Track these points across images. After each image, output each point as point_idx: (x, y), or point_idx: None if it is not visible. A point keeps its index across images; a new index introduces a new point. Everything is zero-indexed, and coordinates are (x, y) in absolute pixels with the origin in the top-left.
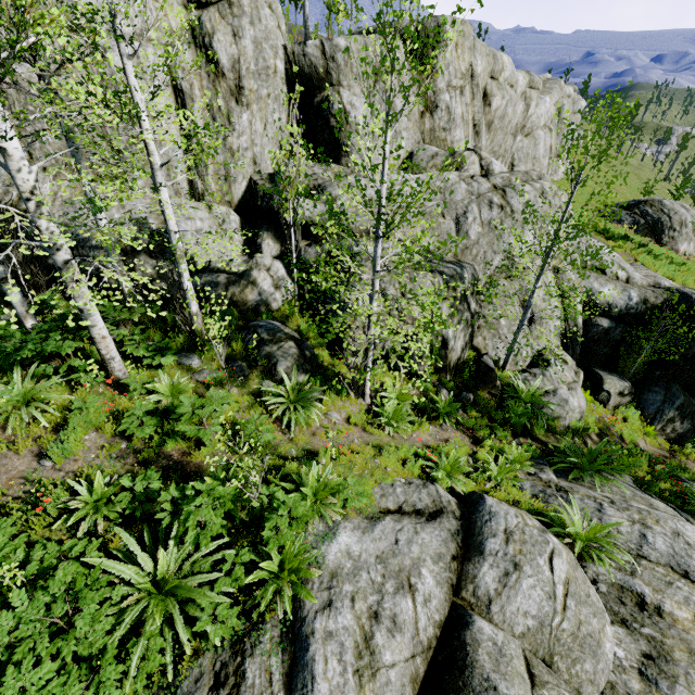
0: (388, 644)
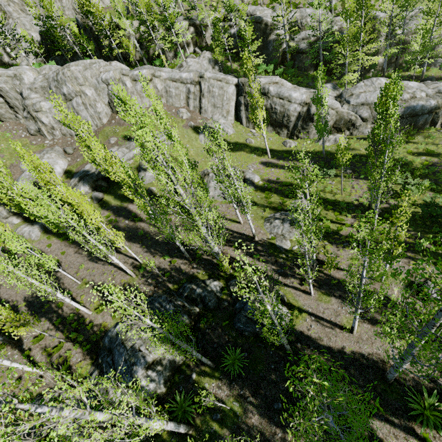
0: None
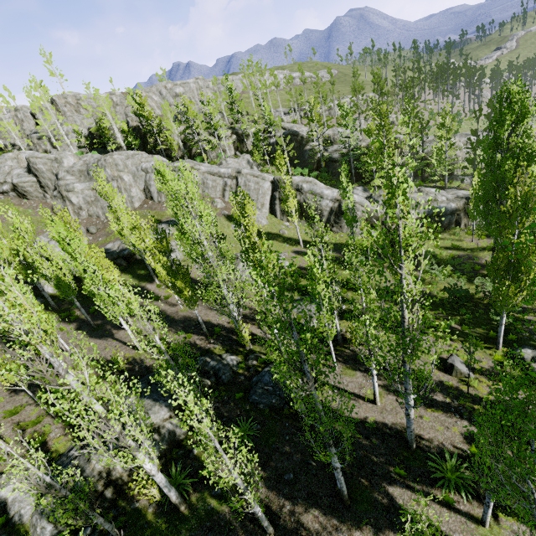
0: None
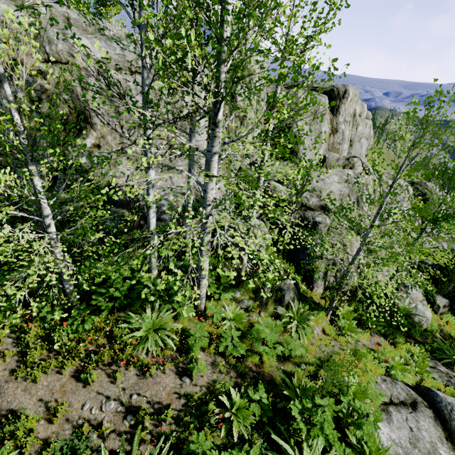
0: None
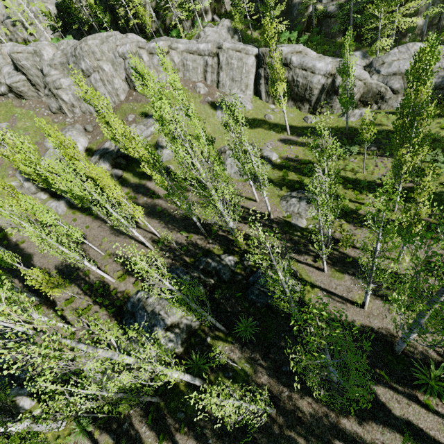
0: None
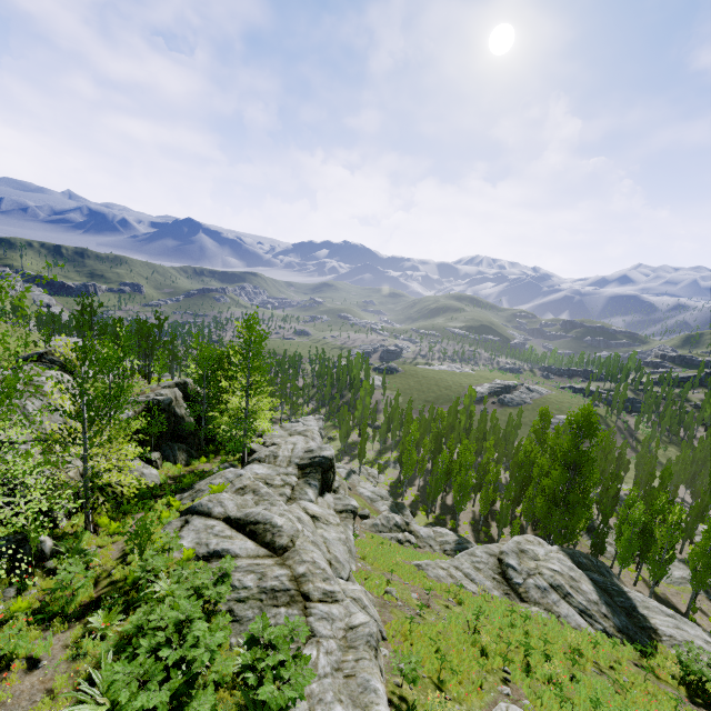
0: (226, 533)
